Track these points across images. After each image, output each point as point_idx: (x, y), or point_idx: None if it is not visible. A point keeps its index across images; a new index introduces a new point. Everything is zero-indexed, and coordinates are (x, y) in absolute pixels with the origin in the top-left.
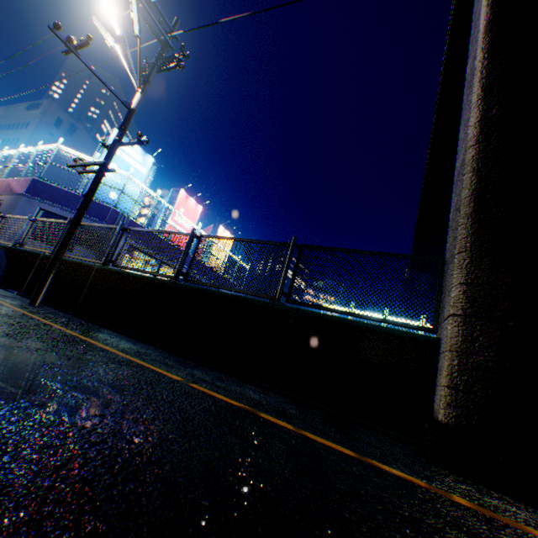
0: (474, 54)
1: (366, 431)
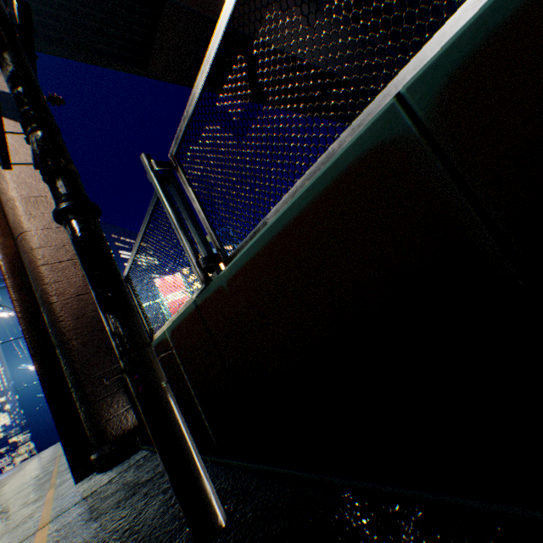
0: None
1: None
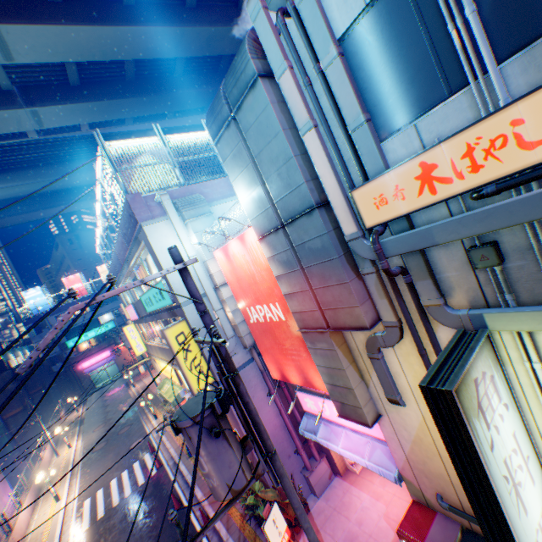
0: None
1: None
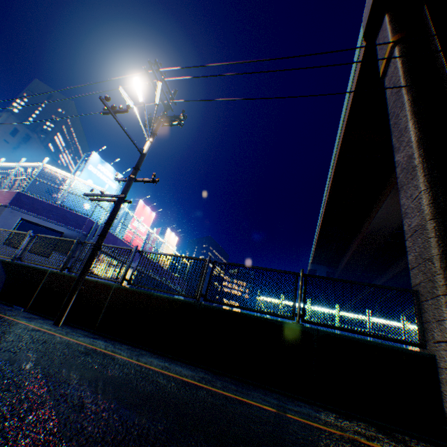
0: (410, 154)
1: (408, 438)
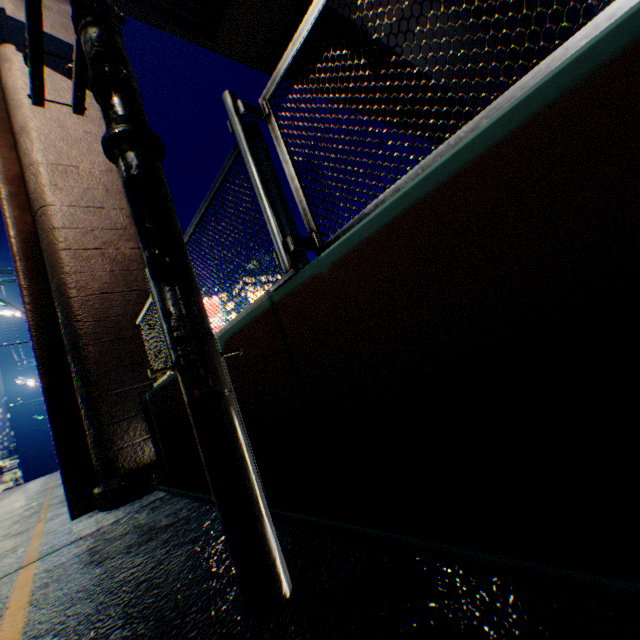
0: None
1: None
